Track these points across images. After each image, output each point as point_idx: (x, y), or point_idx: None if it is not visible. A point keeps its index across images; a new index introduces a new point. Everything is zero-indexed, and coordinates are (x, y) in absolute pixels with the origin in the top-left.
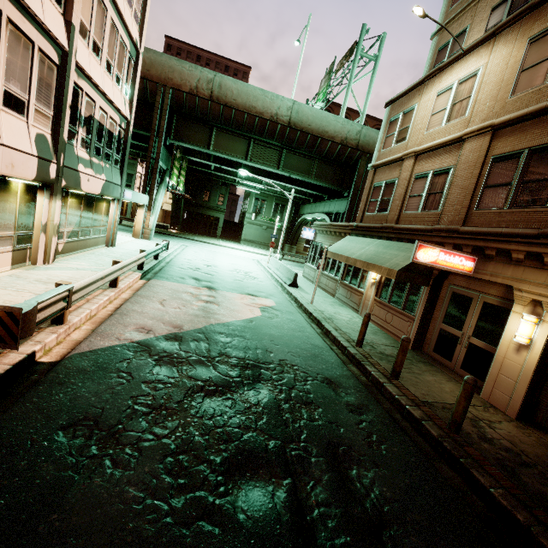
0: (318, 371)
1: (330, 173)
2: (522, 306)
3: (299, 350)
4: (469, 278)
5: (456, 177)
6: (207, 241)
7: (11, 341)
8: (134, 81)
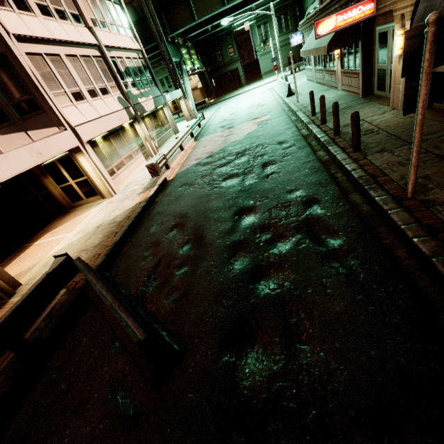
0: (277, 141)
1: None
2: (397, 24)
3: (271, 136)
4: (384, 14)
5: None
6: (234, 95)
7: (157, 174)
8: (128, 19)
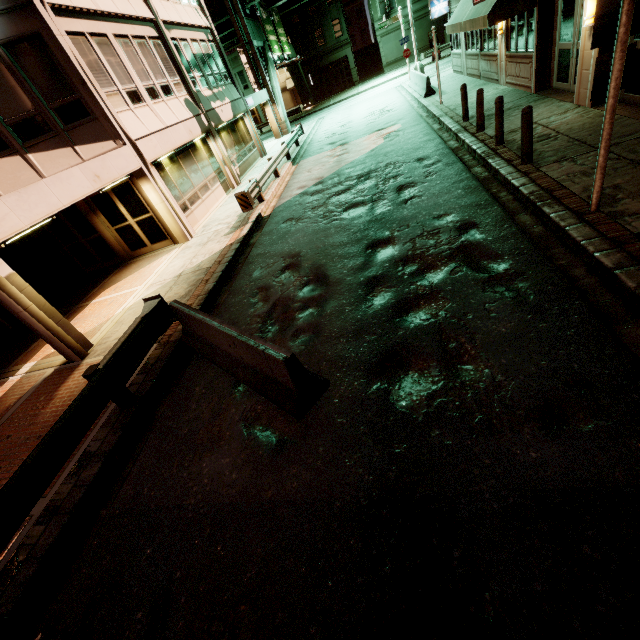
0: (414, 157)
1: None
2: None
3: (405, 152)
4: None
5: None
6: (343, 98)
7: (249, 207)
8: None
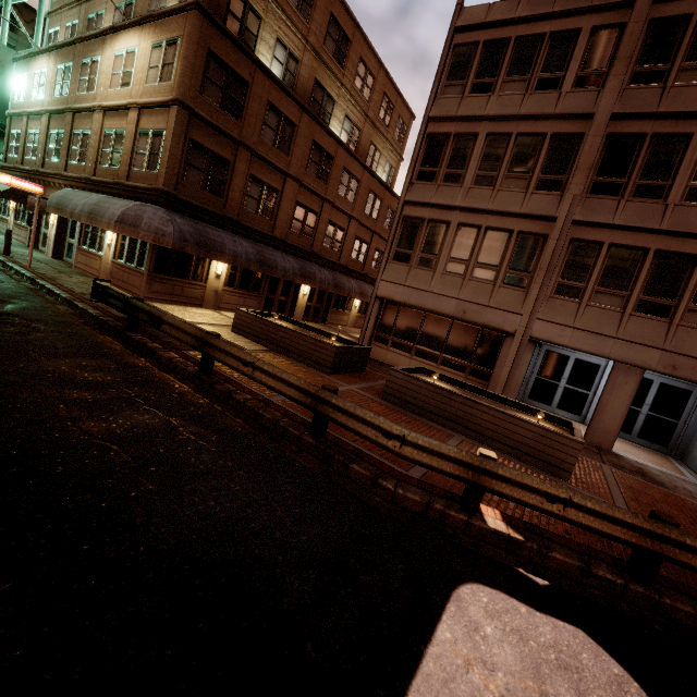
0: None
1: (1, 106)
2: None
3: None
4: None
5: (40, 138)
6: None
7: None
8: None
